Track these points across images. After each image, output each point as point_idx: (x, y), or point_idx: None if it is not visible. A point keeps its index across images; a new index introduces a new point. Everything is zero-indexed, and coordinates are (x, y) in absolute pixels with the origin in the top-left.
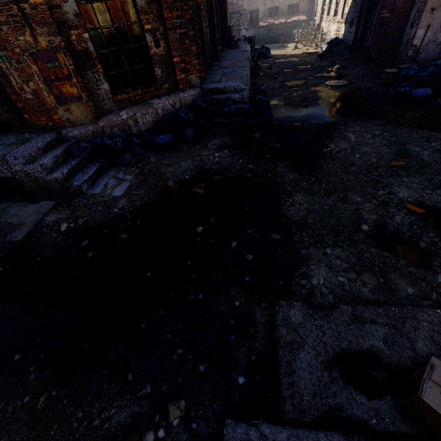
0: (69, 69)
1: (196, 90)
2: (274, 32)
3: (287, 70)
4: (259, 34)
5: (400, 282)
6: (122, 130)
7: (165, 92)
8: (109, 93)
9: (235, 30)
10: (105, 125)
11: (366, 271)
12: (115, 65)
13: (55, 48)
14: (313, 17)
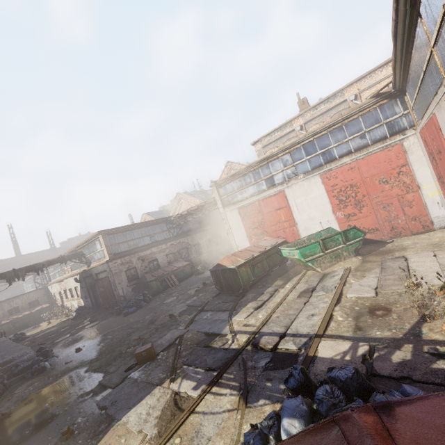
0: None
1: None
2: (21, 322)
3: (52, 336)
4: (3, 329)
5: None
6: None
7: None
8: None
9: None
10: None
11: (127, 357)
12: None
13: None
14: (55, 302)
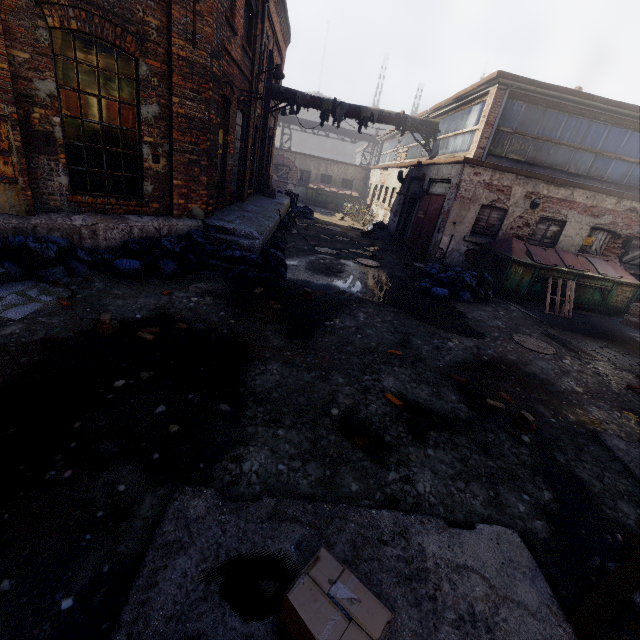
0: (11, 145)
1: (197, 222)
2: (324, 198)
3: (324, 237)
4: (307, 194)
5: (348, 476)
6: (67, 238)
7: (152, 212)
8: (65, 189)
9: (281, 182)
10: (41, 225)
11: (315, 460)
12: (88, 161)
13: (1, 116)
14: (366, 197)
